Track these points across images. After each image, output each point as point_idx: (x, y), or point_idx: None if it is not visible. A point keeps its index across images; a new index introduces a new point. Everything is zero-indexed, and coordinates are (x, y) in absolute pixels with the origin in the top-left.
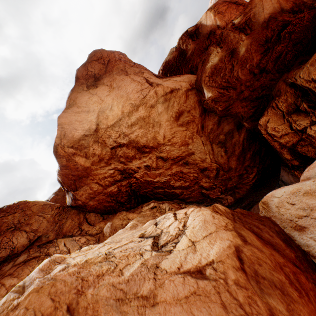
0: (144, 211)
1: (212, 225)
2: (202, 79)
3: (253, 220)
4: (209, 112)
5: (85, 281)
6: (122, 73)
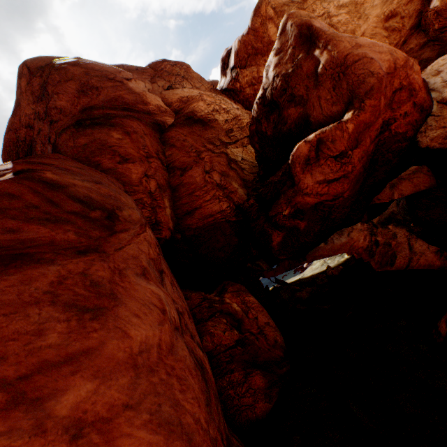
0: None
1: None
2: None
3: None
4: (420, 31)
5: None
6: None
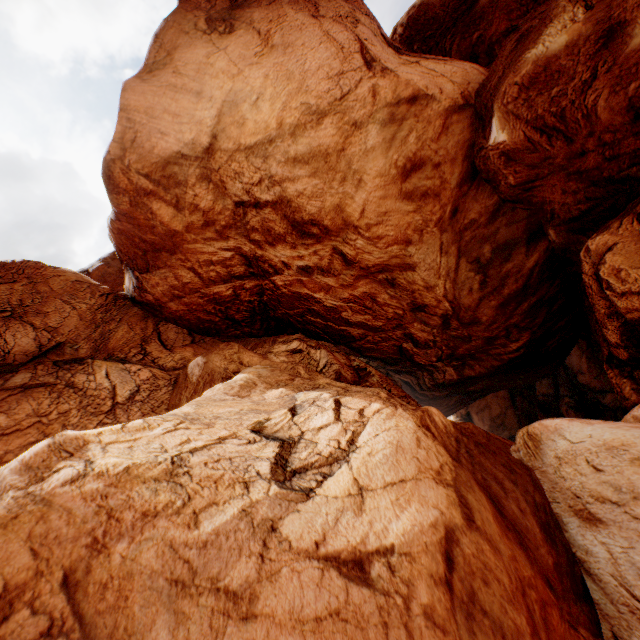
0: (277, 354)
1: (410, 462)
2: (500, 87)
3: (495, 466)
4: (481, 181)
5: (115, 521)
6: (303, 7)
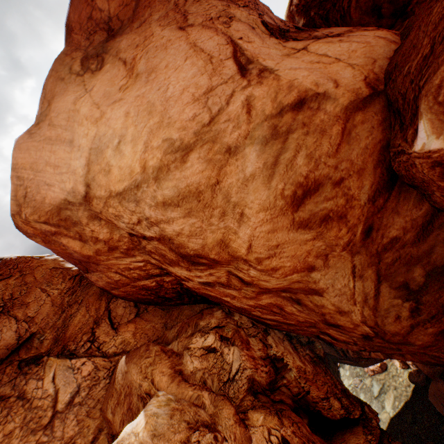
0: (193, 353)
1: None
2: (429, 75)
3: None
4: (402, 186)
5: None
6: (171, 20)
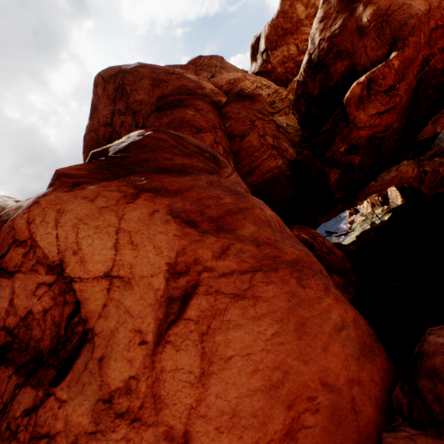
0: None
1: None
2: None
3: None
4: None
5: None
6: None
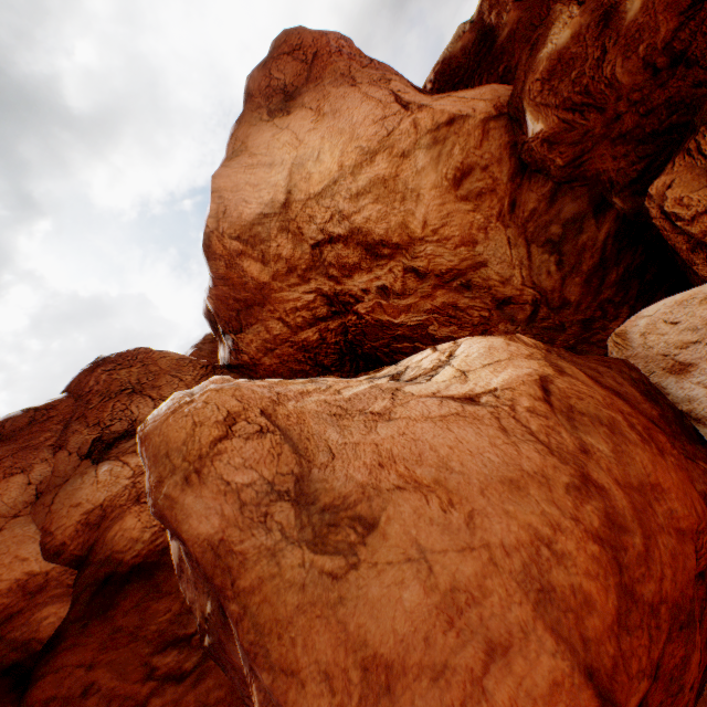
0: None
1: (502, 353)
2: (524, 88)
3: (587, 362)
4: (532, 173)
5: (283, 396)
6: (343, 83)
